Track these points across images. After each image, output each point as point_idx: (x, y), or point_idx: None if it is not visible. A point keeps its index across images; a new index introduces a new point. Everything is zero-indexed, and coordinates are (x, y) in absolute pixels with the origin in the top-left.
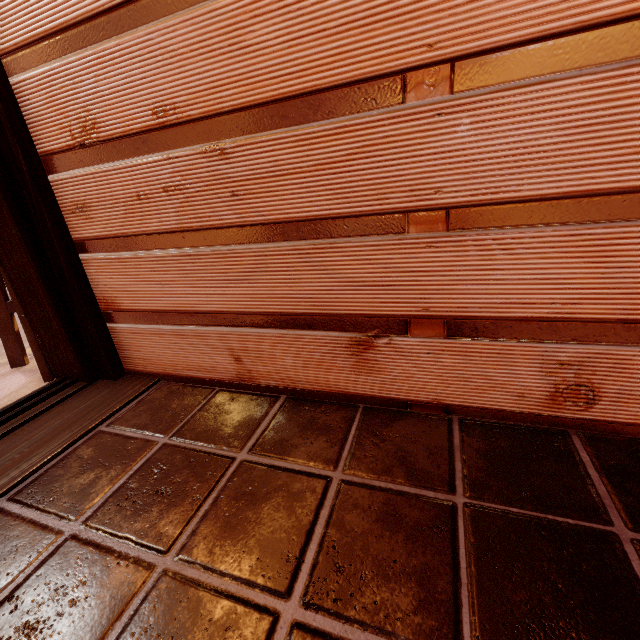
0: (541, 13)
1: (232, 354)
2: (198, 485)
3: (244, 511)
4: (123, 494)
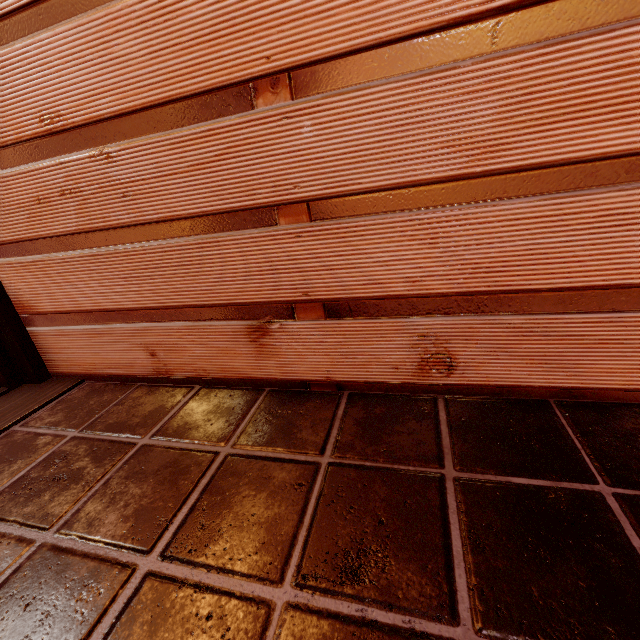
0: (348, 31)
1: (147, 349)
2: (95, 470)
3: (131, 487)
4: (21, 484)
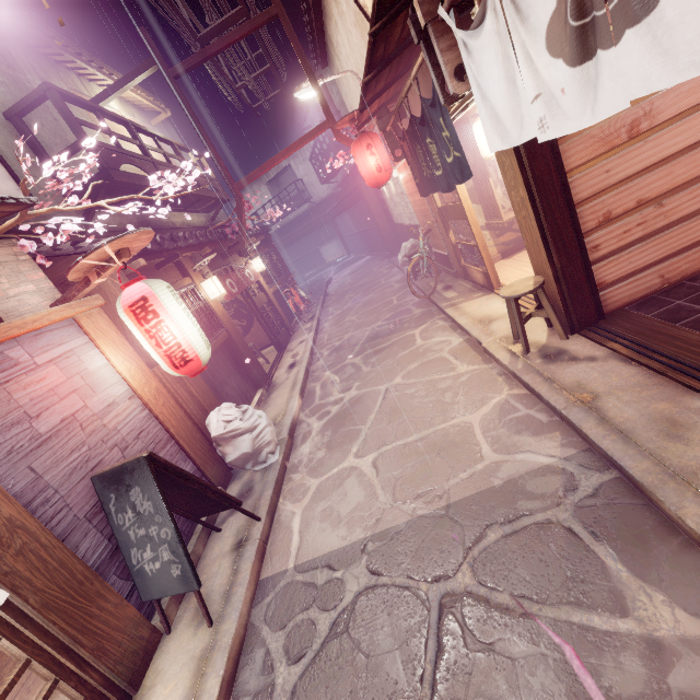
0: None
1: (660, 276)
2: None
3: None
4: None
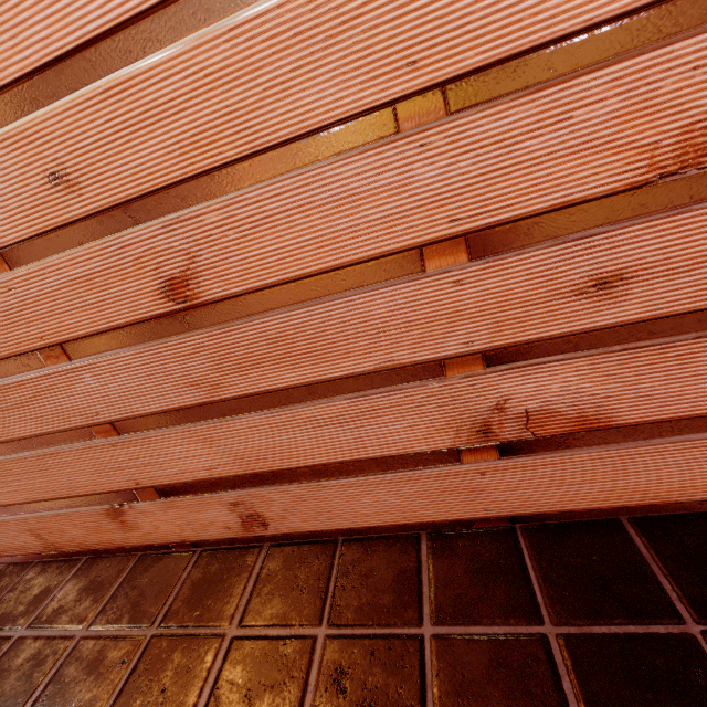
0: (89, 322)
1: (33, 533)
2: None
3: None
4: None
